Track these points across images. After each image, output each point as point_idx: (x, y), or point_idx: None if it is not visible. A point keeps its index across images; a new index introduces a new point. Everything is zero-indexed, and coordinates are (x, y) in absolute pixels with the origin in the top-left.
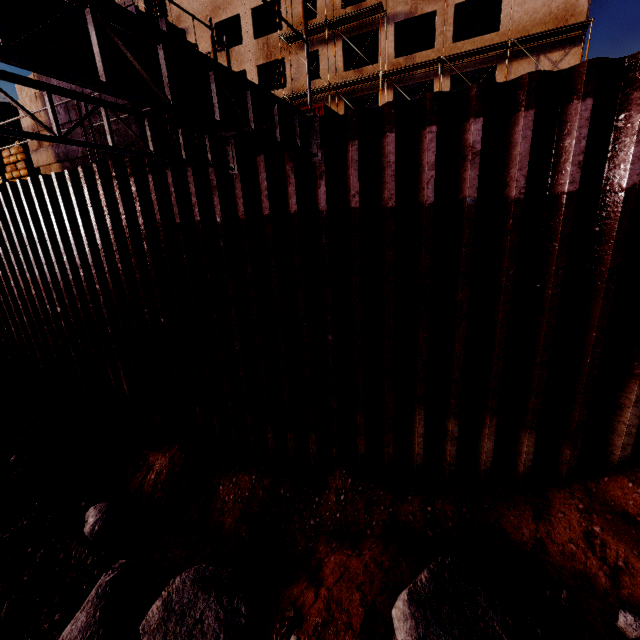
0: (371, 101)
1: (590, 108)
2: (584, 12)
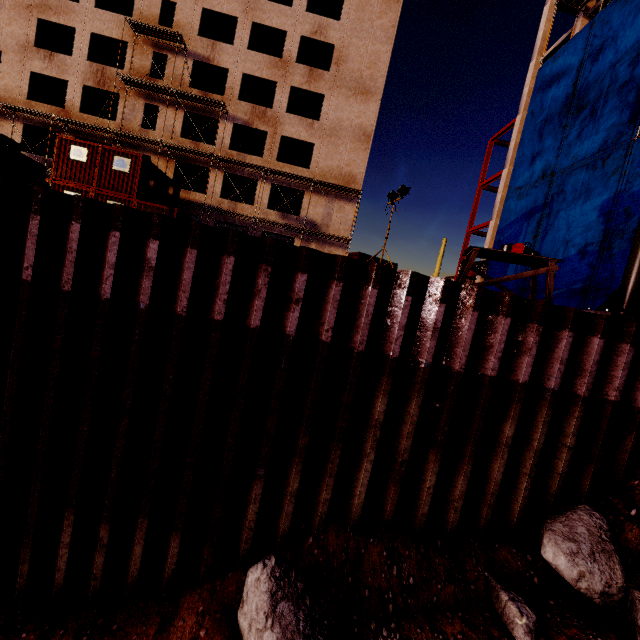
0: (205, 173)
1: (233, 263)
2: (360, 184)
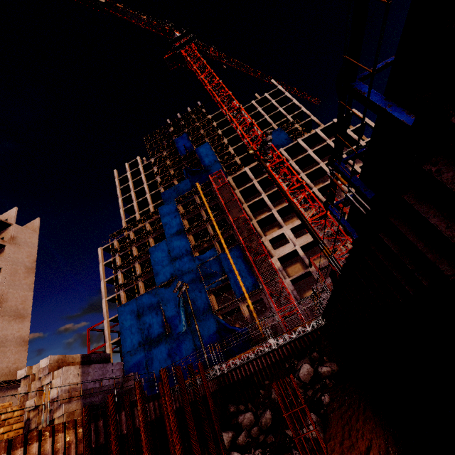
0: None
1: None
2: None
